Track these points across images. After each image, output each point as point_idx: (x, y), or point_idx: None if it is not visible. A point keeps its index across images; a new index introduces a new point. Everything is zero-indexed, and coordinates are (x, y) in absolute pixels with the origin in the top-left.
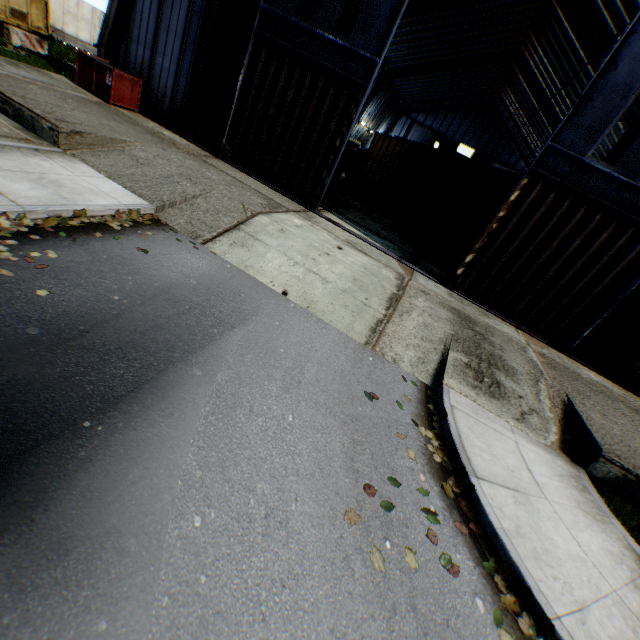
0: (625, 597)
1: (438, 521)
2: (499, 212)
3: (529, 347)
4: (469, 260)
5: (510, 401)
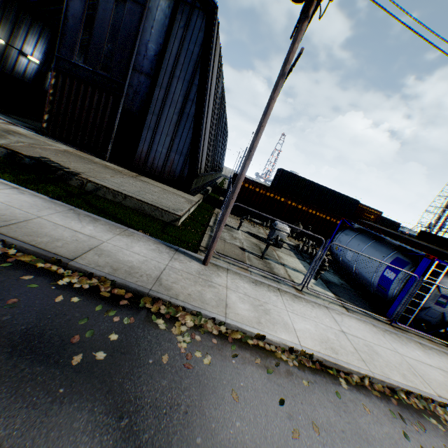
0: None
1: None
2: (50, 91)
3: (64, 149)
4: (48, 118)
5: None
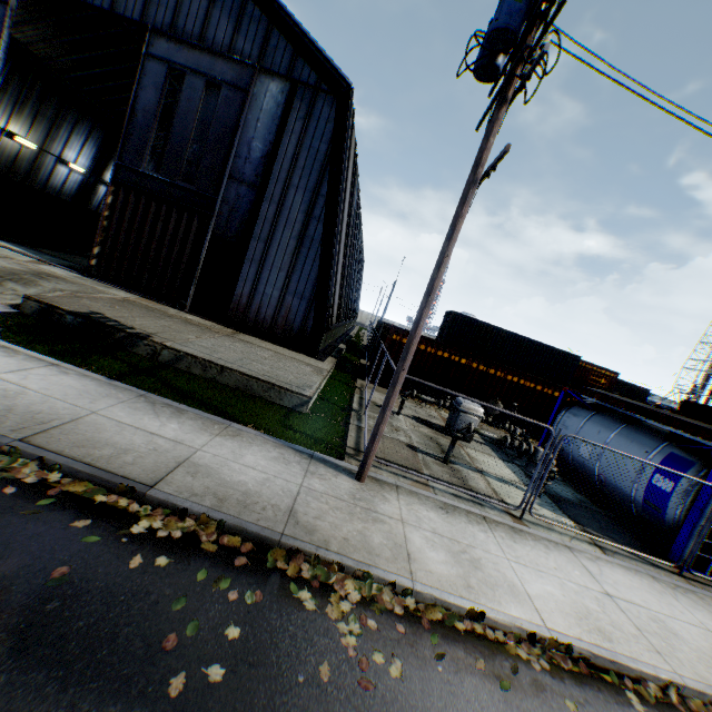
0: None
1: None
2: (105, 212)
3: (123, 297)
4: (99, 252)
5: None
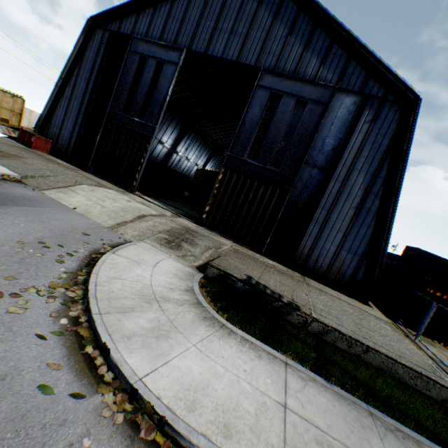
0: (156, 287)
1: (72, 256)
2: (216, 185)
3: (230, 246)
4: (208, 210)
5: (181, 251)
